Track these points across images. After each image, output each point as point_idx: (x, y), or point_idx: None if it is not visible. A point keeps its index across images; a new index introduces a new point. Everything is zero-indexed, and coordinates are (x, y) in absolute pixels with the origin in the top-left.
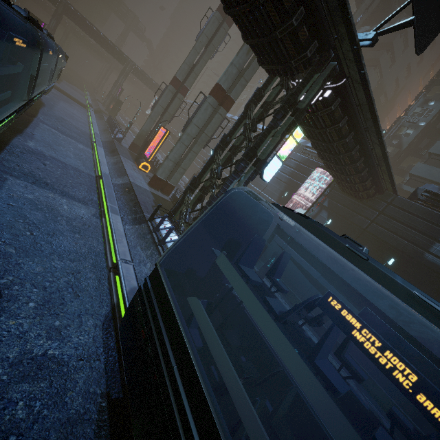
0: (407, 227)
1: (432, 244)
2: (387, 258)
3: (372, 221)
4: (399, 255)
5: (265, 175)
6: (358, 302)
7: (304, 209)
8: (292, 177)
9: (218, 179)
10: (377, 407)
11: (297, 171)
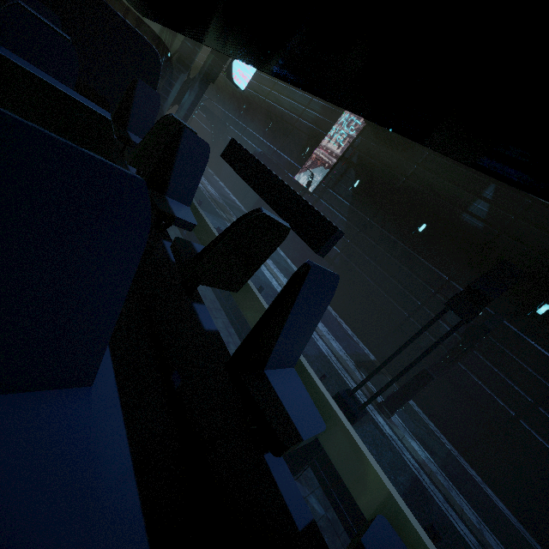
0: (447, 182)
1: (472, 201)
2: (418, 225)
3: (408, 178)
4: (433, 219)
5: (236, 76)
6: (378, 280)
7: (328, 169)
8: (317, 126)
9: (162, 79)
10: (375, 386)
11: (323, 117)
